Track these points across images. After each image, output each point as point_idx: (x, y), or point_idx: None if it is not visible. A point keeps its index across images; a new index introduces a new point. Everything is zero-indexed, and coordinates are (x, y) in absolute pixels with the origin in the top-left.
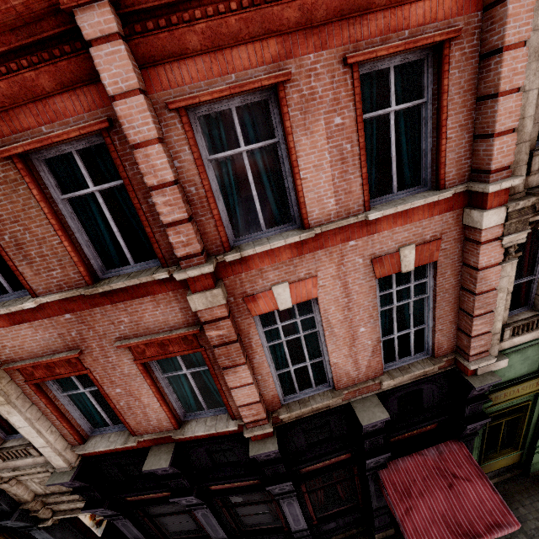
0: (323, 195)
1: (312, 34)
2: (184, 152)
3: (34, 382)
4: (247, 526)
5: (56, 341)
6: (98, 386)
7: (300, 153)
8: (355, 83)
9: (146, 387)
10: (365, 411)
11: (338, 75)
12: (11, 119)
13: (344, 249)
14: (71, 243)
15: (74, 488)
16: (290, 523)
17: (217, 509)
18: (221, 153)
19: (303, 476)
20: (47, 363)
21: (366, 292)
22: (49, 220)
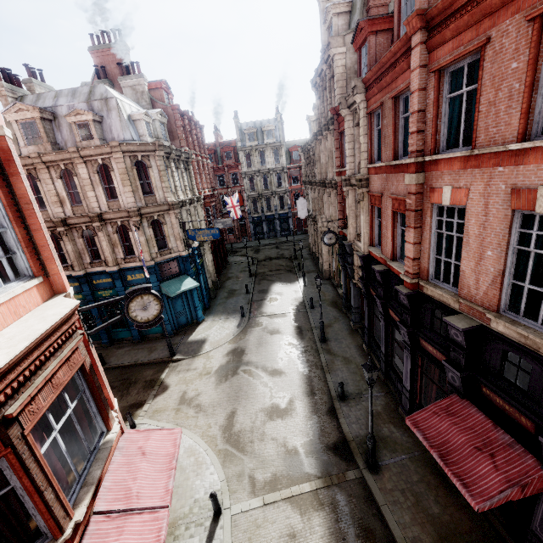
0: (489, 125)
1: (511, 6)
2: (431, 94)
3: (371, 204)
4: (396, 367)
5: (380, 187)
6: (381, 217)
7: (483, 93)
8: (534, 33)
9: (390, 227)
10: (458, 319)
11: (523, 29)
12: (397, 82)
13: (493, 173)
14: (394, 139)
15: (361, 265)
16: (403, 374)
17: (388, 332)
18: (452, 94)
19: (421, 349)
20: (375, 197)
21: (501, 219)
22: (392, 127)
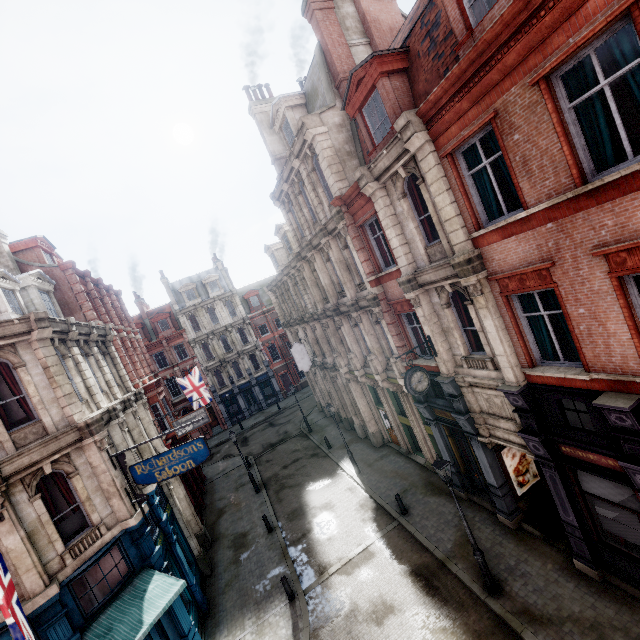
0: None
1: None
2: None
3: (506, 294)
4: None
5: (533, 253)
6: (560, 304)
7: None
8: None
9: (616, 310)
10: None
11: None
12: (545, 47)
13: None
14: (569, 147)
15: (515, 408)
16: None
17: None
18: None
19: None
20: (520, 275)
21: None
22: (555, 129)
